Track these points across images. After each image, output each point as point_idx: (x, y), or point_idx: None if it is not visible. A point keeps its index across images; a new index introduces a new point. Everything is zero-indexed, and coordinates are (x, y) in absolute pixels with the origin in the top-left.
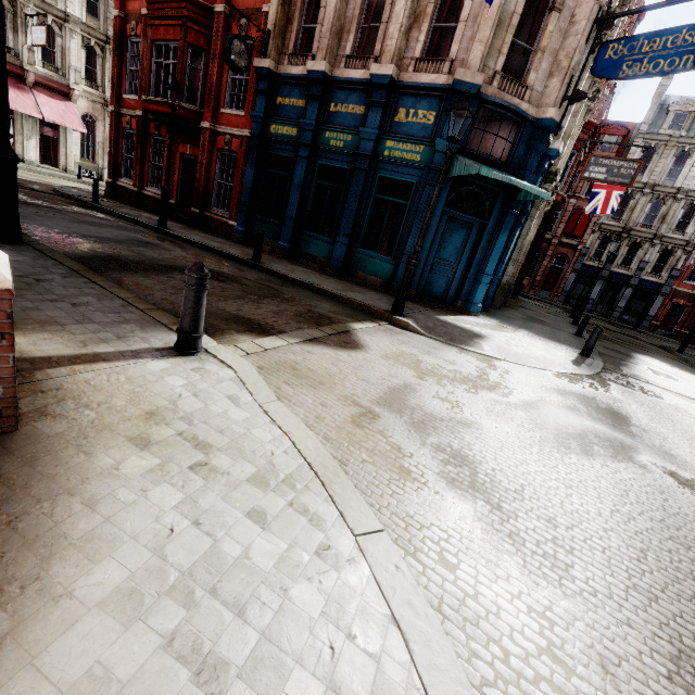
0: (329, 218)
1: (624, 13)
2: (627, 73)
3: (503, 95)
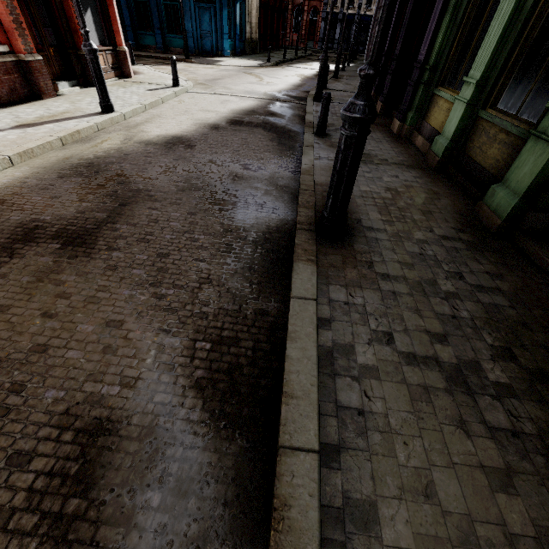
0: (147, 21)
1: None
2: None
3: None
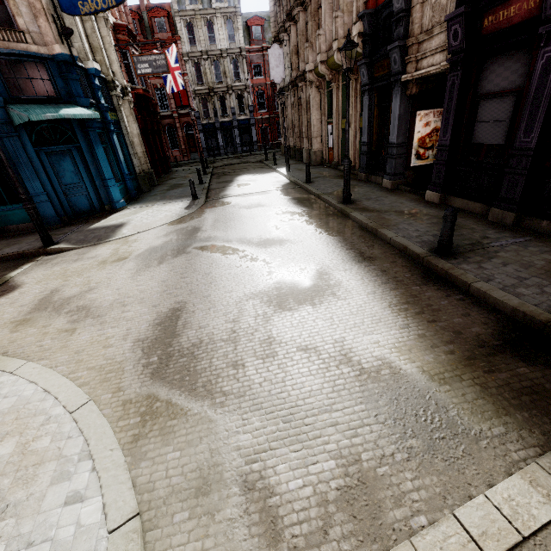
0: None
1: None
2: (84, 10)
3: (6, 44)
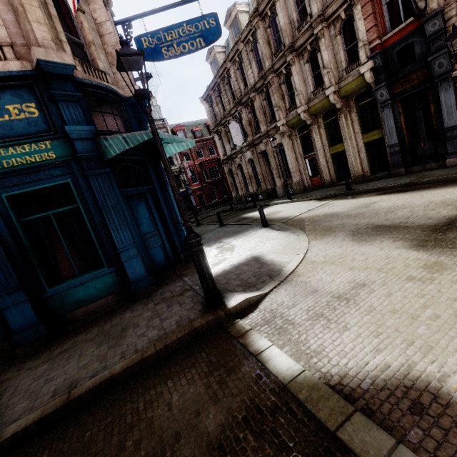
0: None
1: (135, 16)
2: (169, 54)
3: (92, 78)
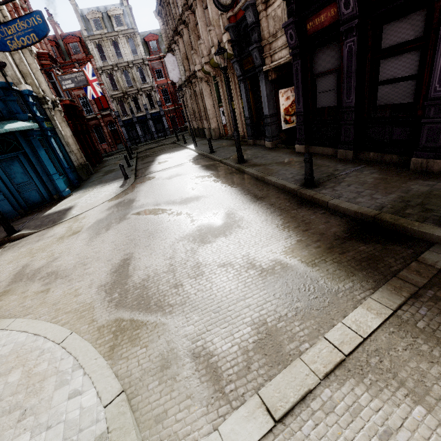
0: None
1: None
2: (13, 47)
3: None
